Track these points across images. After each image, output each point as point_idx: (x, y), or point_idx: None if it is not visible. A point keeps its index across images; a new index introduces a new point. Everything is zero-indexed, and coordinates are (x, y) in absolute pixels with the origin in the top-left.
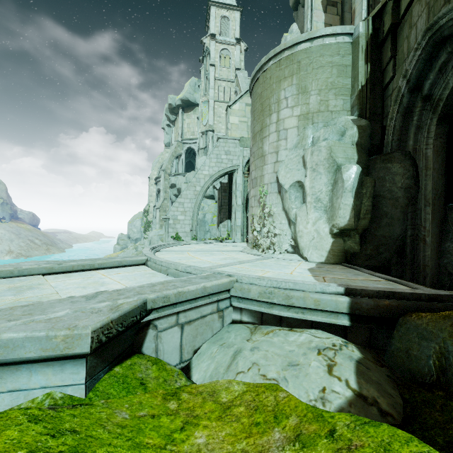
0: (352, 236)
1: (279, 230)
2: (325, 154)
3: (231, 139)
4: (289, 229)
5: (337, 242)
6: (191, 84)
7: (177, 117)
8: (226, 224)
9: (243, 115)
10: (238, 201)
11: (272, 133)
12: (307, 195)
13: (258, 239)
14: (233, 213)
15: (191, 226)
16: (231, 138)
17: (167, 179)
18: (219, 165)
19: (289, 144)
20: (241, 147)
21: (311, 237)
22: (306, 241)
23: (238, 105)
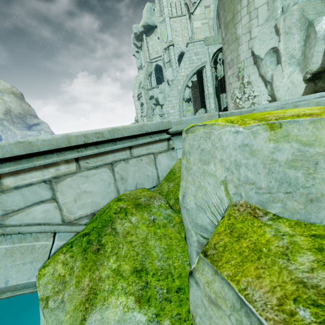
0: (323, 77)
1: (258, 92)
2: (298, 16)
3: (197, 41)
4: (265, 89)
5: (309, 86)
6: (147, 10)
7: (142, 43)
8: (200, 112)
9: (203, 18)
10: (210, 90)
11: (243, 16)
12: (282, 56)
13: (240, 104)
14: (207, 100)
15: (179, 116)
16: (197, 40)
17: (146, 93)
18: (192, 66)
19: (261, 21)
20: (206, 46)
21: (286, 88)
22: (282, 93)
23: (199, 10)
